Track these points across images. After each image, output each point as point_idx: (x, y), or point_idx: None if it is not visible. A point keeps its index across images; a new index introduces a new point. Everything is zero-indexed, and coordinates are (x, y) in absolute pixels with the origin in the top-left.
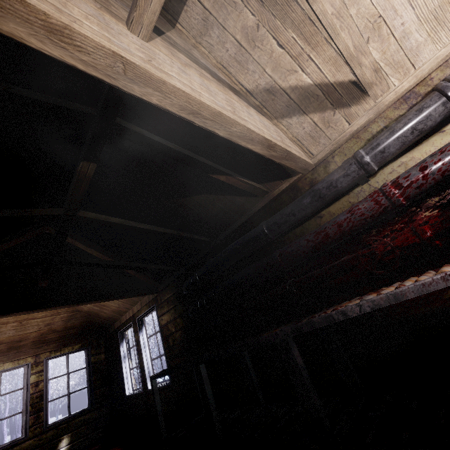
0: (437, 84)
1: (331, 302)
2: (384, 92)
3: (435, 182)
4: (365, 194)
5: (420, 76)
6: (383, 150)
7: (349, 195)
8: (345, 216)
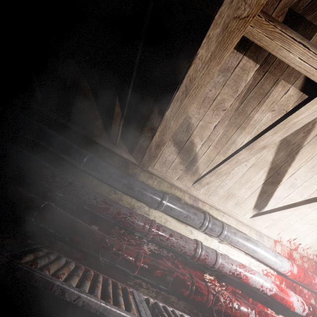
0: (206, 213)
1: (51, 241)
2: (196, 189)
3: (166, 245)
4: (143, 211)
5: (206, 201)
6: (172, 209)
7: (138, 202)
8: (127, 212)
